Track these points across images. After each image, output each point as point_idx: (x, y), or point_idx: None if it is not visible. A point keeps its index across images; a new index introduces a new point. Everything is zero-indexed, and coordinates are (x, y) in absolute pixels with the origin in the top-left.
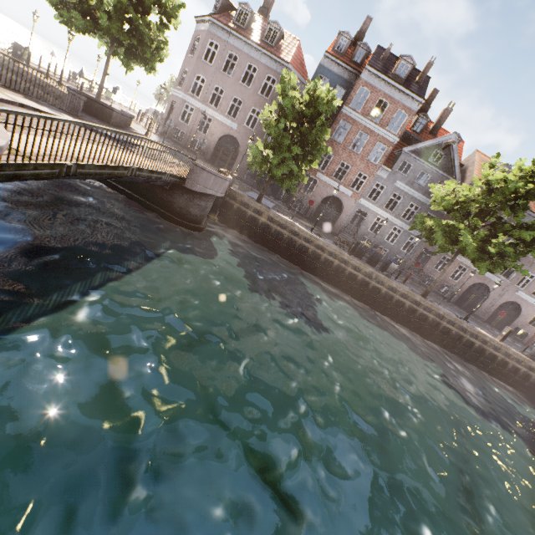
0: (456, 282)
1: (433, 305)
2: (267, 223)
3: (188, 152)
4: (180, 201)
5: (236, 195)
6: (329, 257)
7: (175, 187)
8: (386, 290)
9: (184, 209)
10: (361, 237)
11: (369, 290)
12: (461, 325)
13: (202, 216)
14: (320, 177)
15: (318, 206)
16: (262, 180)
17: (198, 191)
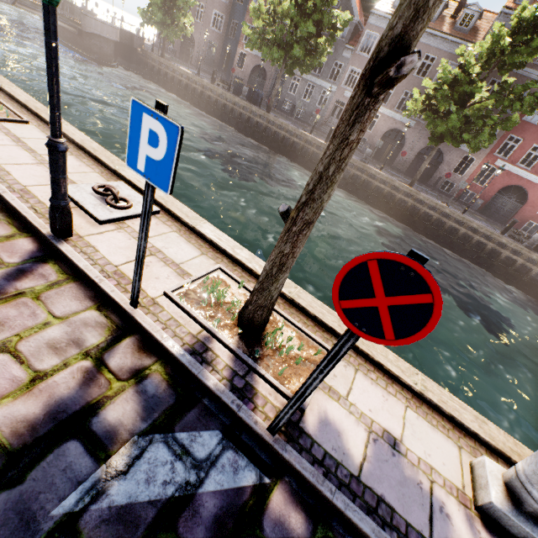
0: (371, 132)
1: (265, 113)
2: (161, 68)
3: (159, 50)
4: (86, 43)
5: (144, 52)
6: (195, 86)
7: (83, 35)
8: (232, 106)
9: (89, 48)
10: (283, 100)
11: (225, 110)
12: (288, 128)
13: (103, 55)
14: (247, 50)
15: (250, 78)
16: (219, 68)
17: (89, 32)
